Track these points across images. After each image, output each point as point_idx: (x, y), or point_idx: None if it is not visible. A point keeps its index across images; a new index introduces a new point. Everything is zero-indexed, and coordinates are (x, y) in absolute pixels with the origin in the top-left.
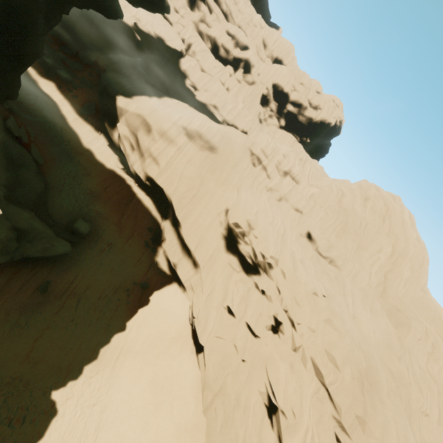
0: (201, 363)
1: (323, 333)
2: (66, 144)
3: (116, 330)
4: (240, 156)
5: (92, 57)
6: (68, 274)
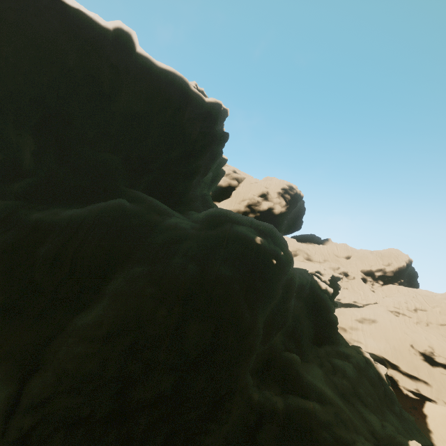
0: None
1: None
2: None
3: (428, 432)
4: (388, 316)
5: None
6: None
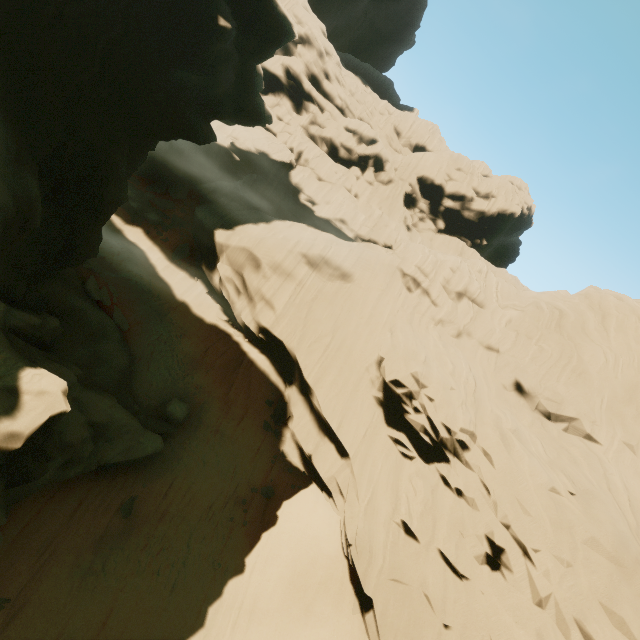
0: (372, 632)
1: (588, 569)
2: (156, 299)
3: (231, 572)
4: (387, 281)
5: (184, 191)
6: (159, 483)
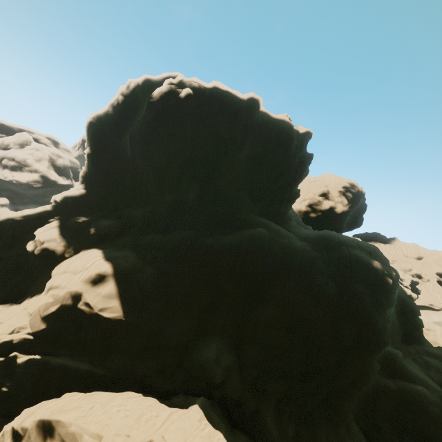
0: None
1: None
2: None
3: None
4: None
5: None
6: None
